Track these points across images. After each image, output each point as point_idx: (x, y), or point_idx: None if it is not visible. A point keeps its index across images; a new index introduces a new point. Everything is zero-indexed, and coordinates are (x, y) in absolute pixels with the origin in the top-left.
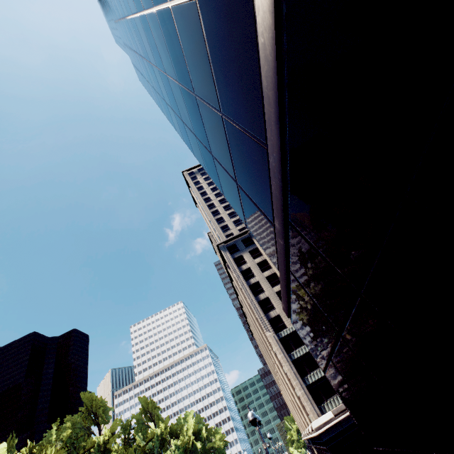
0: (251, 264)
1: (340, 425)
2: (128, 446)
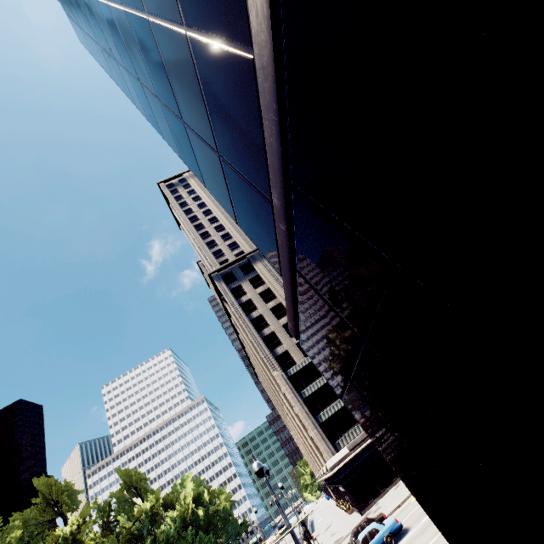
0: (252, 295)
1: (355, 460)
2: (108, 531)
